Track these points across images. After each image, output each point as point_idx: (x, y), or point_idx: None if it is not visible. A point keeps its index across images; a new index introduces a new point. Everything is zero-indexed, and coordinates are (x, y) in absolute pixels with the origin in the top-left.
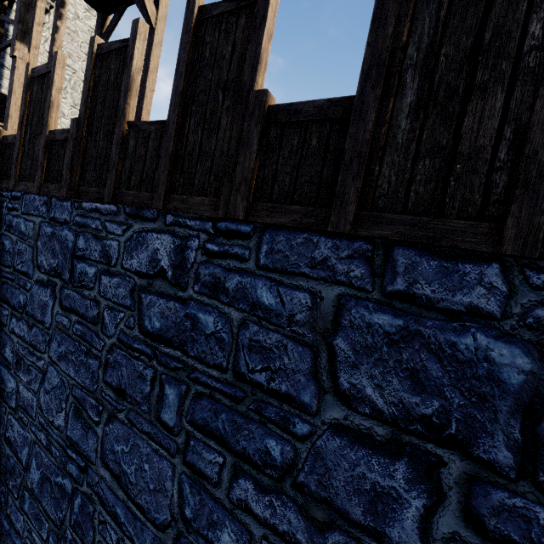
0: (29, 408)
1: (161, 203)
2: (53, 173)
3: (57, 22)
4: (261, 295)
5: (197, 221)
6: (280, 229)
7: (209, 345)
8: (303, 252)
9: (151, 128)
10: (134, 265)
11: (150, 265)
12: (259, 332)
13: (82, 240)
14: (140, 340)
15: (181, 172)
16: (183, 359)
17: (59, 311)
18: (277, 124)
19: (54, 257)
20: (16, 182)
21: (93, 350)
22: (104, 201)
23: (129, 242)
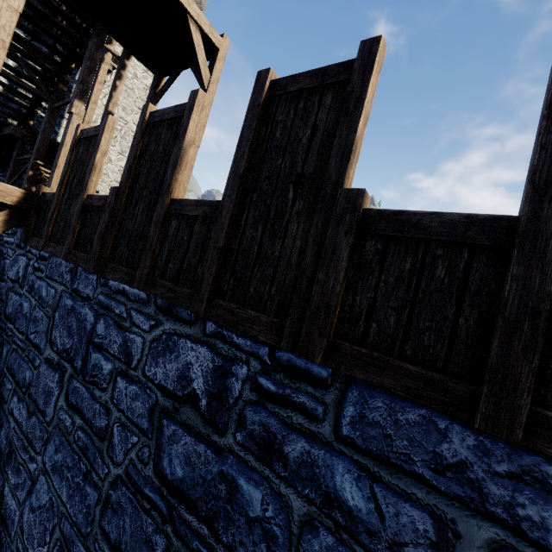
0: (9, 522)
1: (203, 308)
2: (83, 240)
3: (116, 82)
4: (341, 486)
5: (248, 340)
6: (376, 387)
7: (252, 536)
8: (419, 438)
9: (199, 211)
10: (159, 376)
11: (178, 382)
12: (336, 550)
13: (102, 325)
14: (154, 485)
15: (232, 272)
16: (210, 541)
17: (63, 405)
18: (376, 235)
19: (69, 337)
20: (46, 242)
21: (93, 474)
22: (133, 286)
23: (156, 343)
